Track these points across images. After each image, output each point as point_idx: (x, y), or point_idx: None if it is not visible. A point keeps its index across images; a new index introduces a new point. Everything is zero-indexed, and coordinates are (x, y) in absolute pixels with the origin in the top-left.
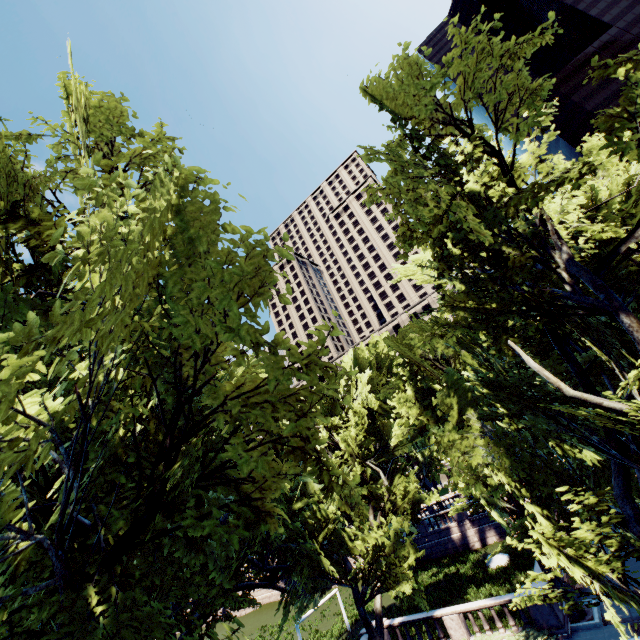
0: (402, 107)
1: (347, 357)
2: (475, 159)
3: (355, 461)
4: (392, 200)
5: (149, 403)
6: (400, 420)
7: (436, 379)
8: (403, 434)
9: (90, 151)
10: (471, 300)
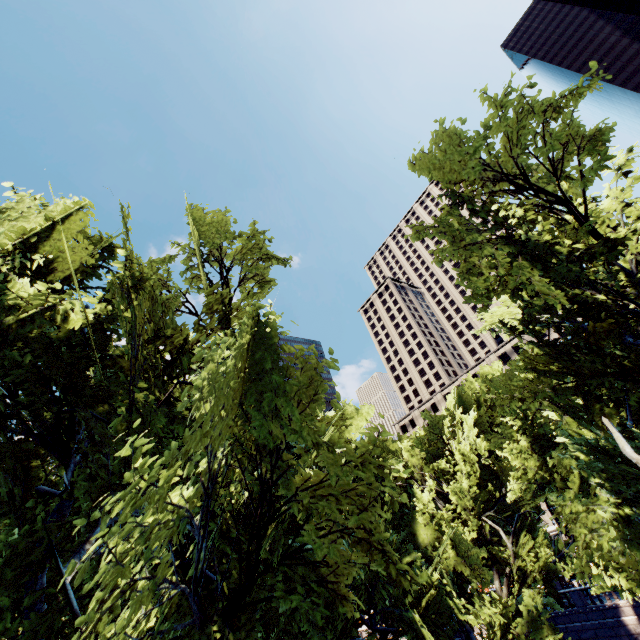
0: (454, 176)
1: (450, 396)
2: (533, 223)
3: (470, 514)
4: (460, 257)
5: (253, 472)
6: (515, 474)
7: (555, 426)
8: (521, 490)
9: (207, 258)
10: (557, 364)
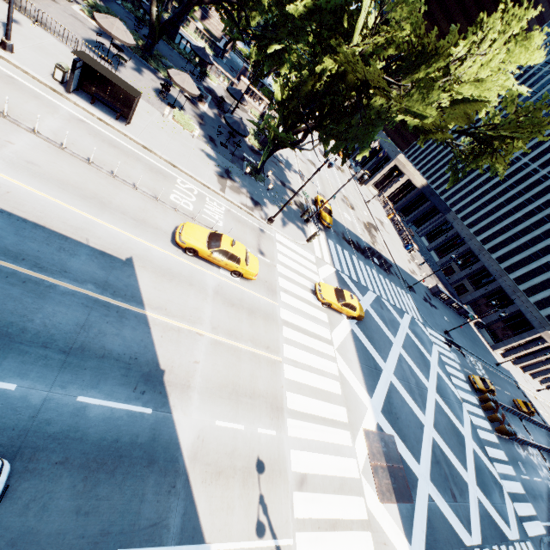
0: None
1: None
2: None
3: None
4: None
5: None
6: None
7: None
8: None
9: None
10: None
